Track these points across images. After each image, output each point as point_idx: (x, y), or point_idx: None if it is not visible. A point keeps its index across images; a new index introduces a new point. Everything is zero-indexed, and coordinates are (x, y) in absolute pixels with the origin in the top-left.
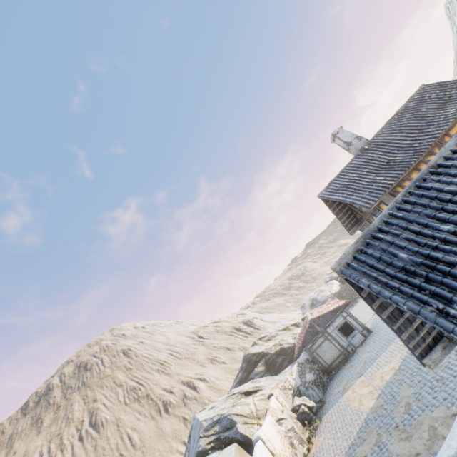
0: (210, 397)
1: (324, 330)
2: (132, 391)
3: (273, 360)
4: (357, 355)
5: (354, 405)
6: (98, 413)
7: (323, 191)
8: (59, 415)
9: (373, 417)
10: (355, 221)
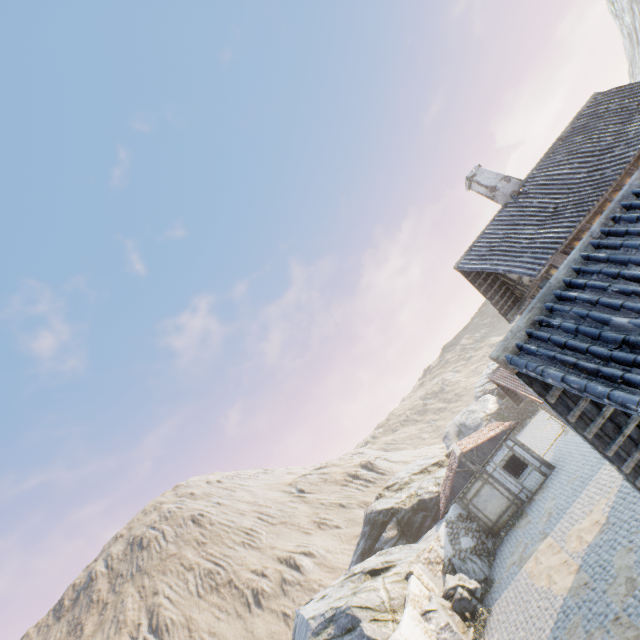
0: (320, 580)
1: (482, 470)
2: (207, 577)
3: (409, 519)
4: (536, 504)
5: (541, 585)
6: (160, 612)
7: (462, 260)
8: (106, 618)
9: (575, 603)
10: (514, 301)
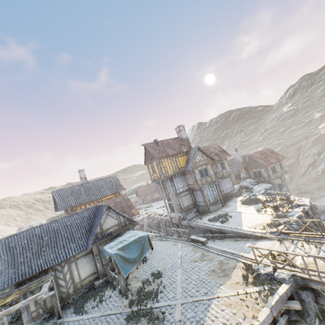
0: None
1: None
2: None
3: None
4: None
5: None
6: None
7: (55, 191)
8: None
9: None
10: None
